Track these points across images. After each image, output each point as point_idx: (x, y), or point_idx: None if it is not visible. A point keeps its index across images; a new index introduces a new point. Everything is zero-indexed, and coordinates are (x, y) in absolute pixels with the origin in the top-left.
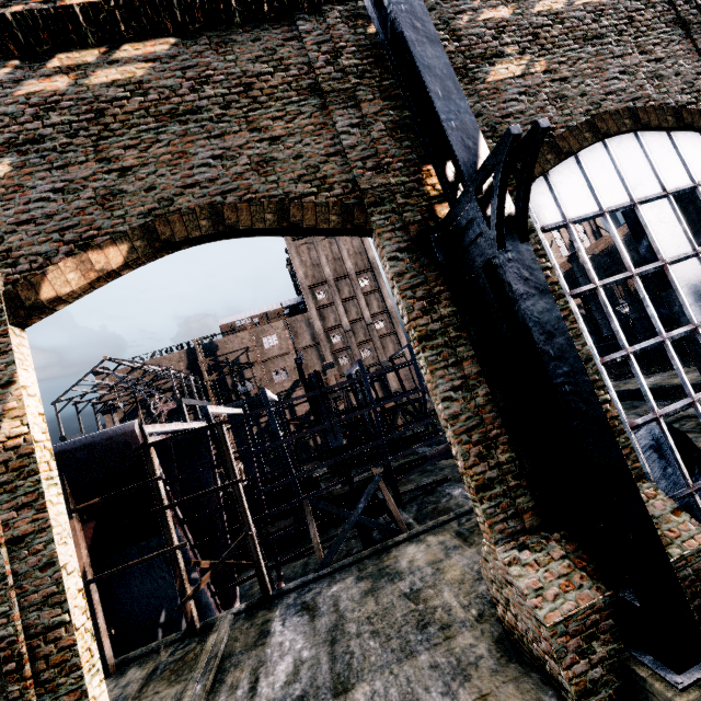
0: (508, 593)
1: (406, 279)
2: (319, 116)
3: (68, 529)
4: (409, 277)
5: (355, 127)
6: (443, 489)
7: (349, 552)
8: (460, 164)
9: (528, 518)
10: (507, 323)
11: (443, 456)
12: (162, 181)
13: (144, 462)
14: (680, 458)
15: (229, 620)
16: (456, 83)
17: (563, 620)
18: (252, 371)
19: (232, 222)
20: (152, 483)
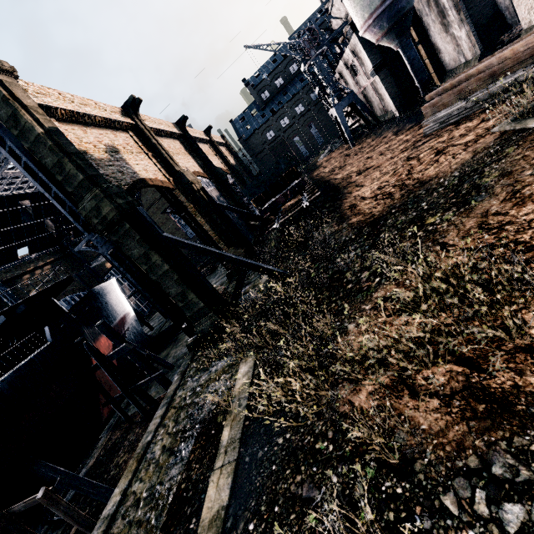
0: None
1: None
2: None
3: None
4: None
5: None
6: None
7: None
8: None
9: None
10: None
11: None
12: None
13: None
14: None
15: None
16: None
17: None
18: None
19: None
20: None
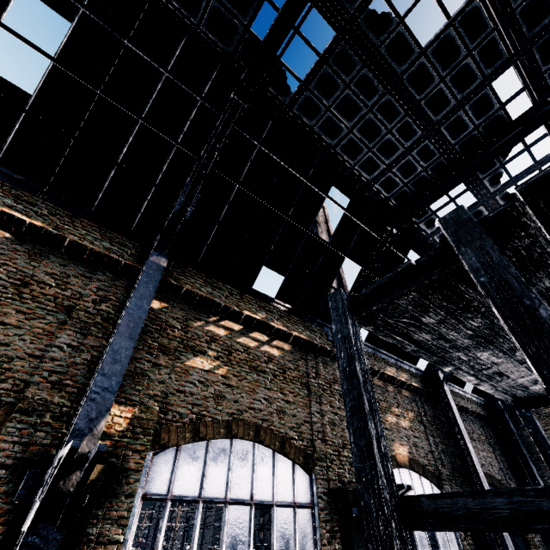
0: None
1: None
2: (54, 326)
3: None
4: None
5: (71, 347)
6: None
7: None
8: (72, 430)
9: None
10: None
11: None
12: None
13: None
14: None
15: None
16: (123, 370)
17: None
18: None
19: None
20: None
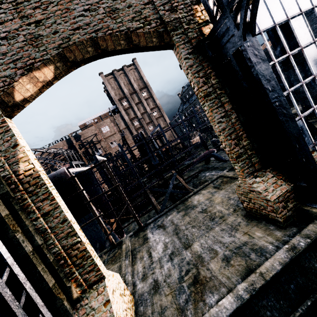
0: (251, 195)
1: (194, 68)
2: None
3: (66, 207)
4: (195, 67)
5: None
6: (200, 174)
7: (166, 207)
8: None
9: (257, 166)
10: (246, 80)
11: (199, 161)
12: (60, 27)
13: (73, 185)
14: (310, 133)
15: (128, 239)
16: None
17: (277, 197)
18: (100, 144)
19: (104, 47)
20: (80, 192)
